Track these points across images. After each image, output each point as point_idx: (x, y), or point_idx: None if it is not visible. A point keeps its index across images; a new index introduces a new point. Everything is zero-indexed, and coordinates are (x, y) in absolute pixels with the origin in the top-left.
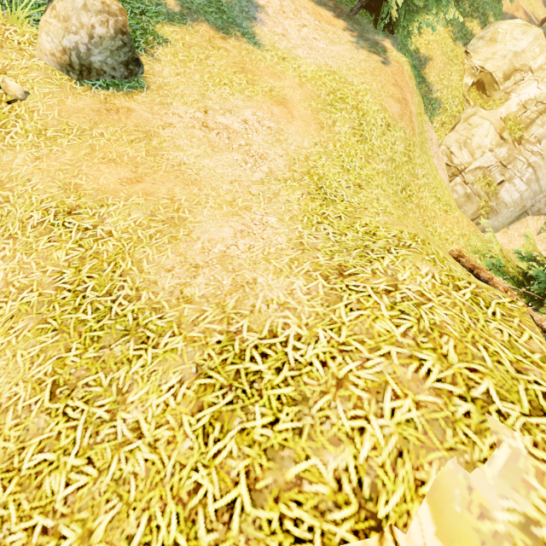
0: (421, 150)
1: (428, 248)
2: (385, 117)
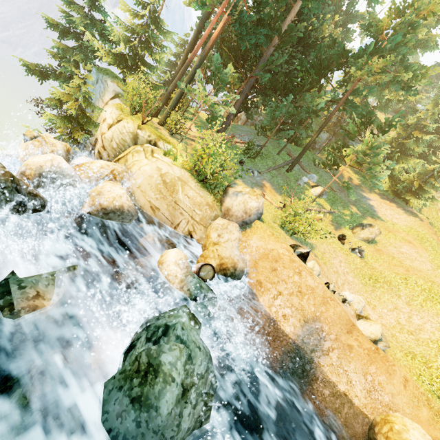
0: None
1: None
2: (435, 241)
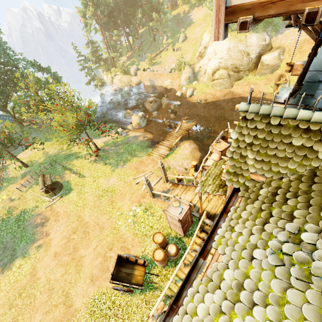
0: None
1: None
2: None
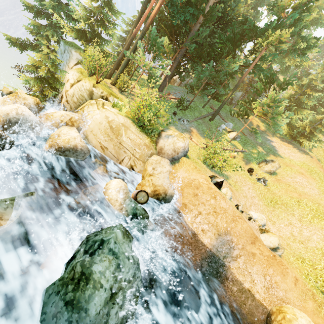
0: None
1: None
2: (321, 173)
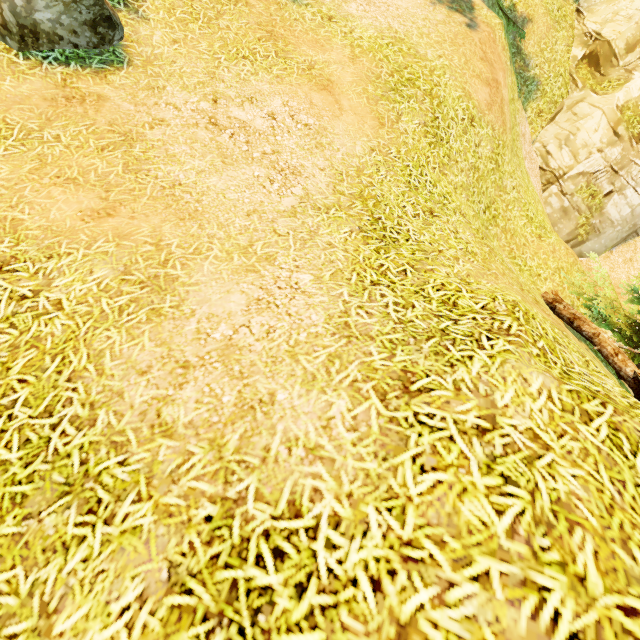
0: (511, 152)
1: (534, 328)
2: (468, 107)
